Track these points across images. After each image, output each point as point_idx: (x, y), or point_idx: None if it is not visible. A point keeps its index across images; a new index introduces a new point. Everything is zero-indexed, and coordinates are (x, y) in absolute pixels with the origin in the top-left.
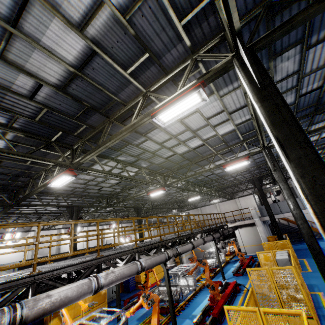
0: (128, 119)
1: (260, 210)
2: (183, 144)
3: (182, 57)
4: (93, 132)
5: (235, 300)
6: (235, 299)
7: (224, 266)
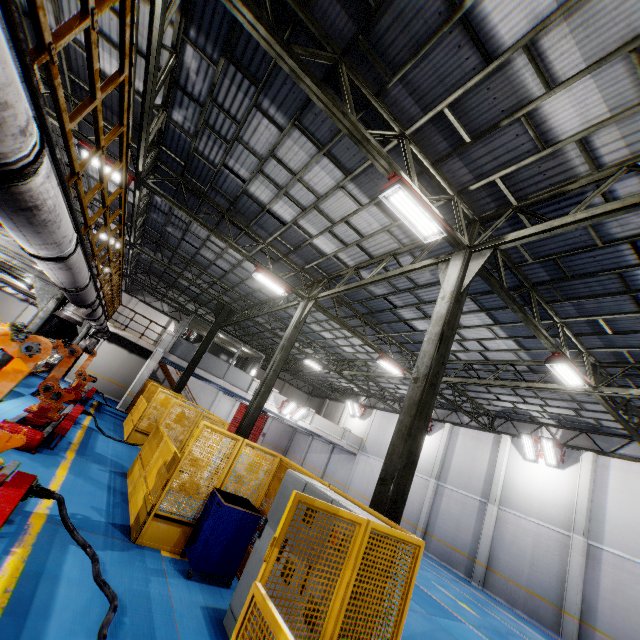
0: (341, 96)
1: (177, 344)
2: (278, 194)
3: (454, 180)
4: (296, 4)
5: (70, 431)
6: (70, 430)
7: (28, 376)
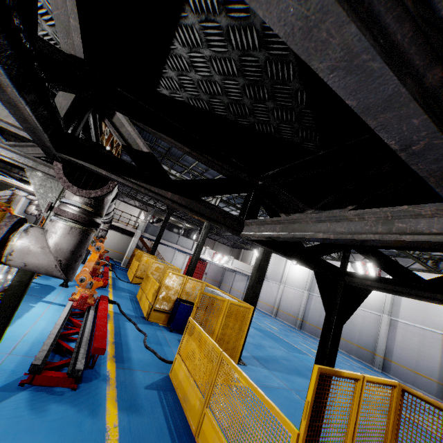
0: None
1: (148, 227)
2: None
3: None
4: None
5: None
6: None
7: None
